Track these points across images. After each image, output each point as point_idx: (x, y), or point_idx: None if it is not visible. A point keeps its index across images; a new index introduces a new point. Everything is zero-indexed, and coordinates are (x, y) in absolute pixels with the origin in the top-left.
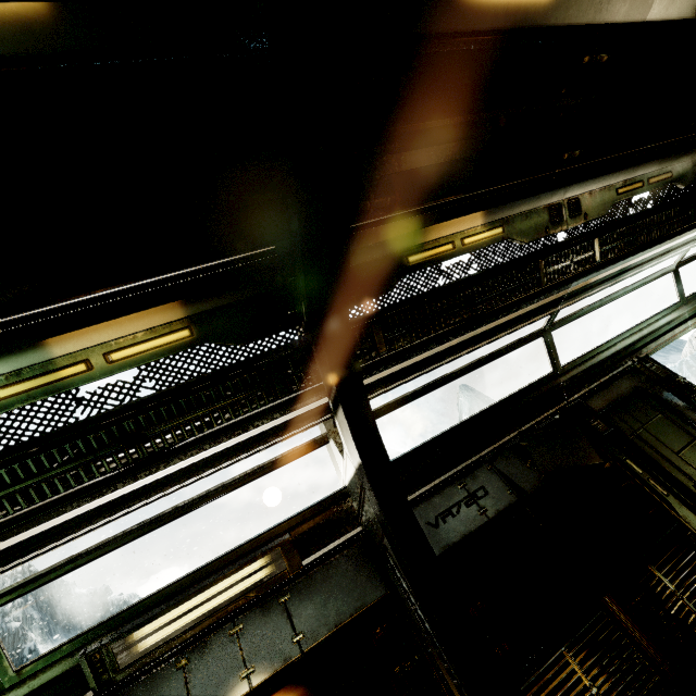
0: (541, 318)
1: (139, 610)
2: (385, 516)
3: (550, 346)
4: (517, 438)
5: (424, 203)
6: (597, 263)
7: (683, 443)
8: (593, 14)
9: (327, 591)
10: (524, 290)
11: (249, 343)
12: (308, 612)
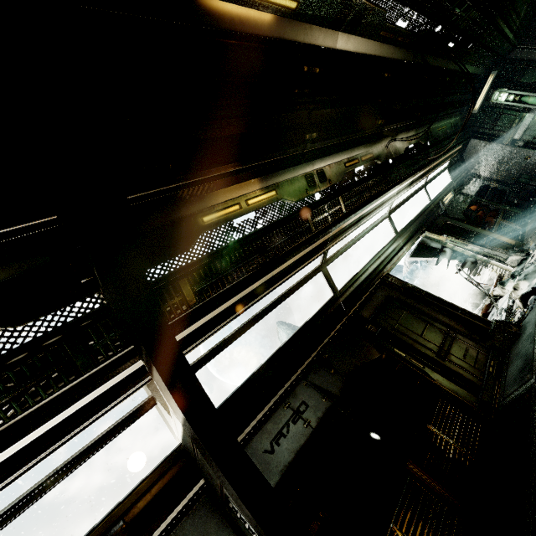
0: (317, 257)
1: None
2: (218, 465)
3: (328, 277)
4: (320, 353)
5: (209, 173)
6: (344, 213)
7: (422, 327)
8: (303, 36)
9: None
10: (301, 237)
11: (33, 321)
12: None
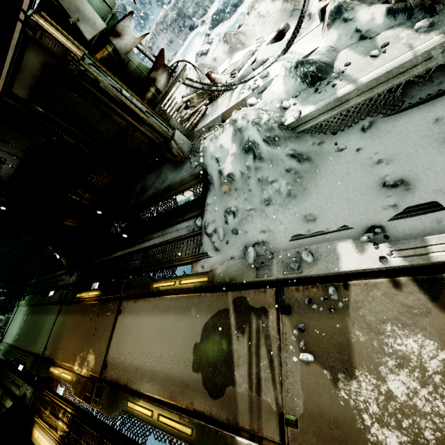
0: None
1: None
2: None
3: None
4: None
5: None
6: None
7: (97, 119)
8: None
9: None
10: None
11: None
12: None
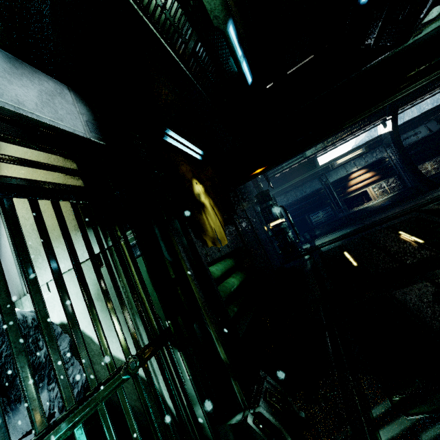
0: None
1: (337, 158)
2: (394, 140)
3: None
4: (437, 116)
5: None
6: None
7: None
8: None
9: (373, 155)
10: None
11: None
12: (368, 158)
